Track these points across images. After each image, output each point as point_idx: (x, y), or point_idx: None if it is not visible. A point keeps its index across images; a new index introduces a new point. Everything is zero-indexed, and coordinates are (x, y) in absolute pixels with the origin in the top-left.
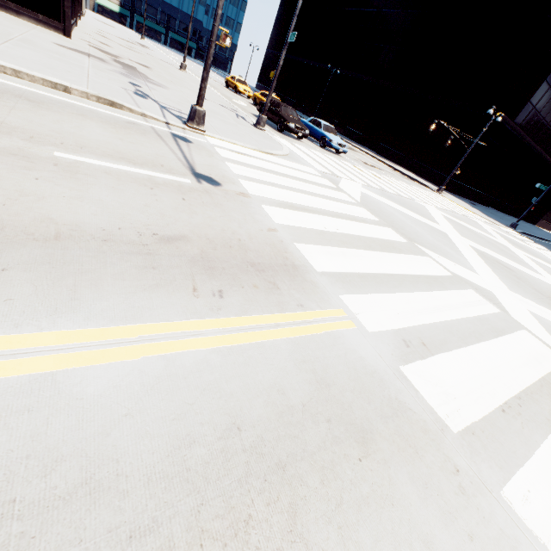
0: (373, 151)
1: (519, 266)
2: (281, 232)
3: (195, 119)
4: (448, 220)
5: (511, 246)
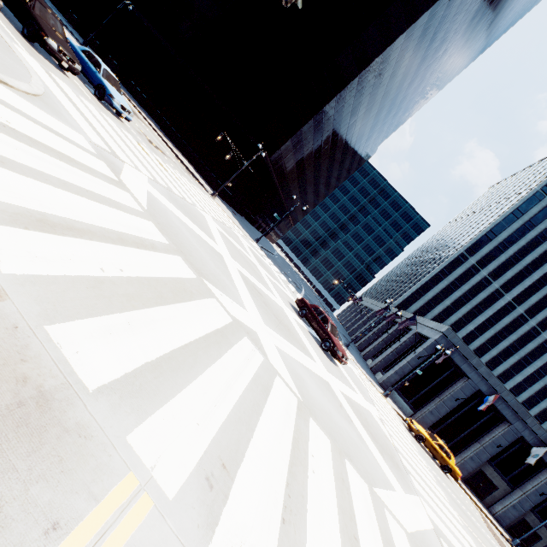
0: (157, 125)
1: (265, 289)
2: (14, 300)
3: None
4: (222, 236)
5: (259, 265)
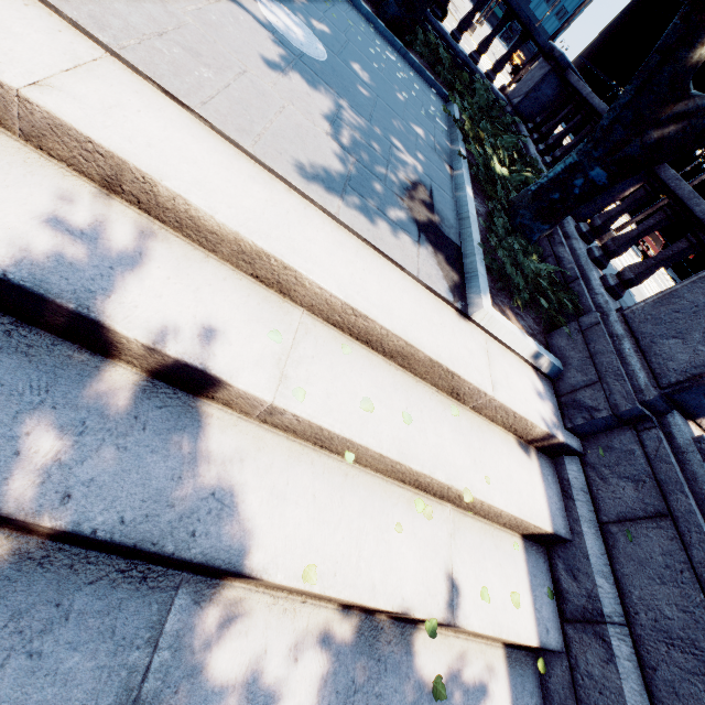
0: None
1: None
2: None
3: (471, 29)
4: None
5: None
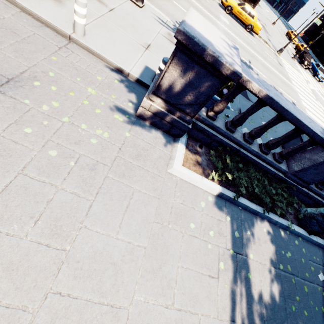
0: None
1: None
2: (289, 77)
3: (280, 51)
4: None
5: None
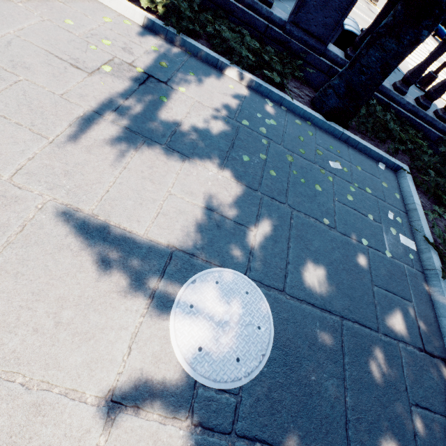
0: None
1: None
2: None
3: None
4: None
5: None
